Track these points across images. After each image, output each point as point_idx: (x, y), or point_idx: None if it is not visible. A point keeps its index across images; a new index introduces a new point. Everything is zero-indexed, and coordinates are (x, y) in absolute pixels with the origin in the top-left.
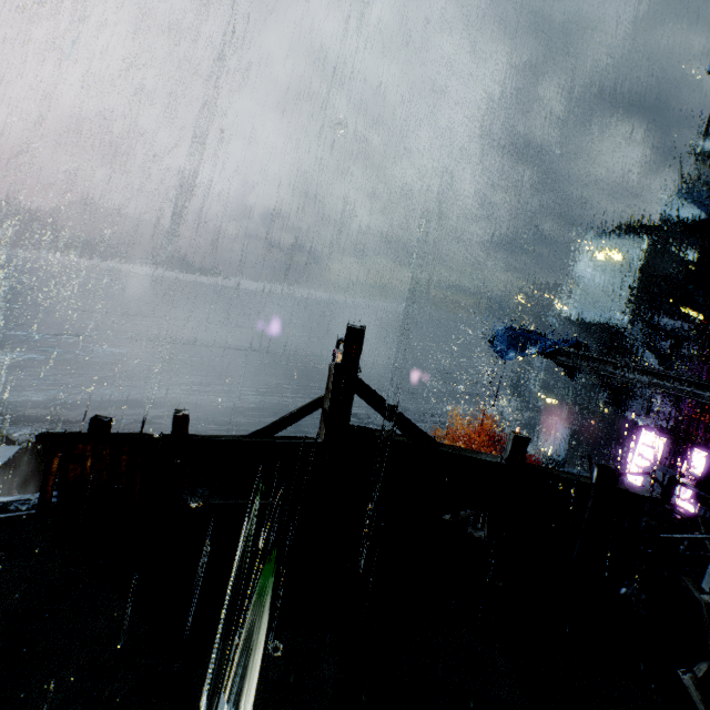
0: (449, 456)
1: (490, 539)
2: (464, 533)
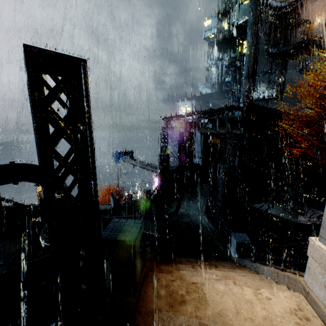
0: (27, 207)
1: (43, 222)
2: (37, 222)
